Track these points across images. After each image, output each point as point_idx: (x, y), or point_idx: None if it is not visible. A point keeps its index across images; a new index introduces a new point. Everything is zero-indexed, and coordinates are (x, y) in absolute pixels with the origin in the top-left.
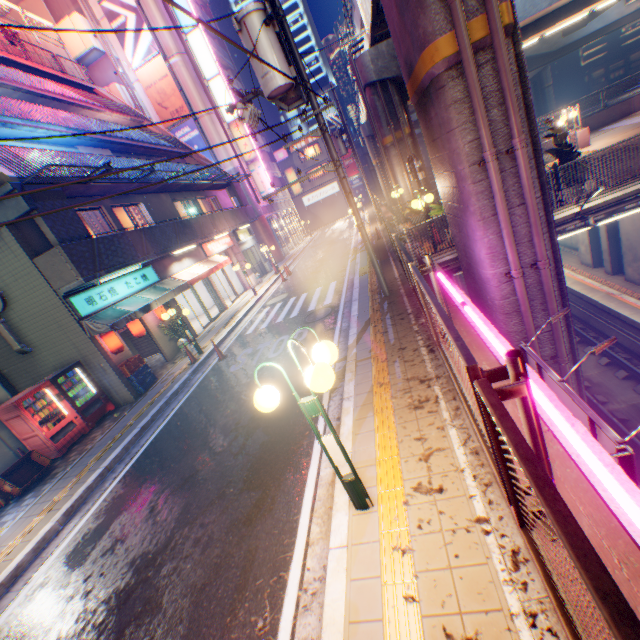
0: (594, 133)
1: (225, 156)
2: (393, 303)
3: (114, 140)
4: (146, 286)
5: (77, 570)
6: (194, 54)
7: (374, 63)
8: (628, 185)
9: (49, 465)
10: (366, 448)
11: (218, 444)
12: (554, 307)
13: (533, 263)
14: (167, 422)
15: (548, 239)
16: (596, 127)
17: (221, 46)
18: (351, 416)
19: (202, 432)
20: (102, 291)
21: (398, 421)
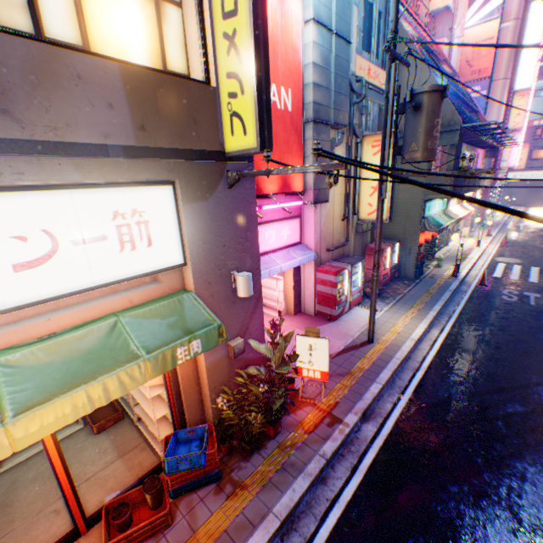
0: None
1: (493, 119)
2: None
3: (457, 94)
4: (440, 210)
5: (471, 357)
6: (526, 20)
7: None
8: None
9: (379, 290)
10: None
11: None
12: None
13: None
14: (462, 307)
15: None
16: None
17: None
18: None
19: (515, 329)
20: (432, 204)
21: None
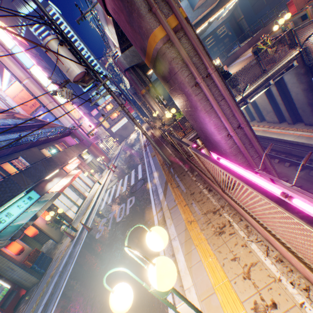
0: (228, 68)
1: (65, 120)
2: (175, 167)
3: None
4: (32, 203)
5: None
6: (36, 77)
7: (125, 60)
8: (257, 81)
9: None
10: (202, 278)
11: (99, 302)
12: (256, 144)
13: (238, 126)
14: (62, 292)
15: (240, 112)
16: (227, 65)
17: (50, 71)
18: (181, 253)
19: (86, 294)
20: (1, 217)
21: (213, 248)
